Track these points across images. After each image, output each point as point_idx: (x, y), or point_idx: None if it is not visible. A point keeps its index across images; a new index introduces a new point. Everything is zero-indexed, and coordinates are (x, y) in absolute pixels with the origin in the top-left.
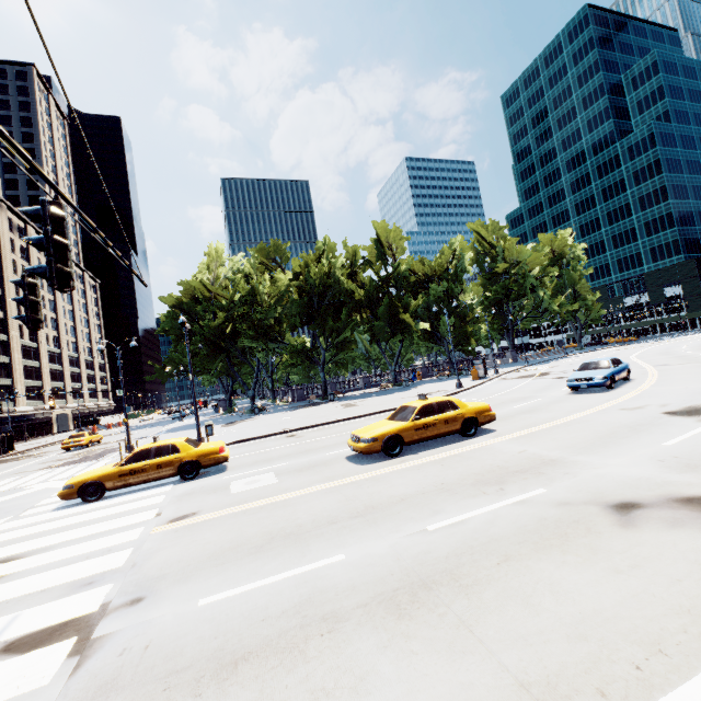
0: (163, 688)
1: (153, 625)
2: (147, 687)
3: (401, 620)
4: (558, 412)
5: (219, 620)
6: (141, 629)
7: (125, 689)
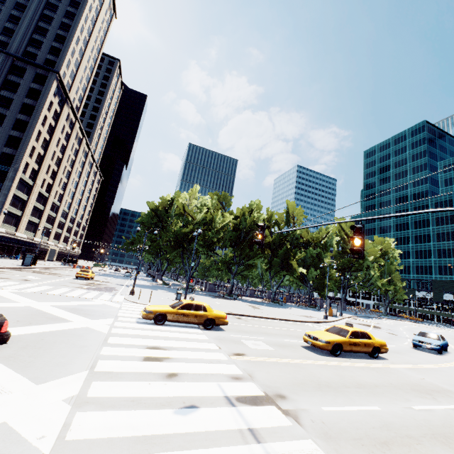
0: (360, 444)
1: (311, 412)
2: (350, 441)
3: (453, 449)
4: (418, 359)
5: (347, 420)
6: (306, 412)
7: (339, 439)
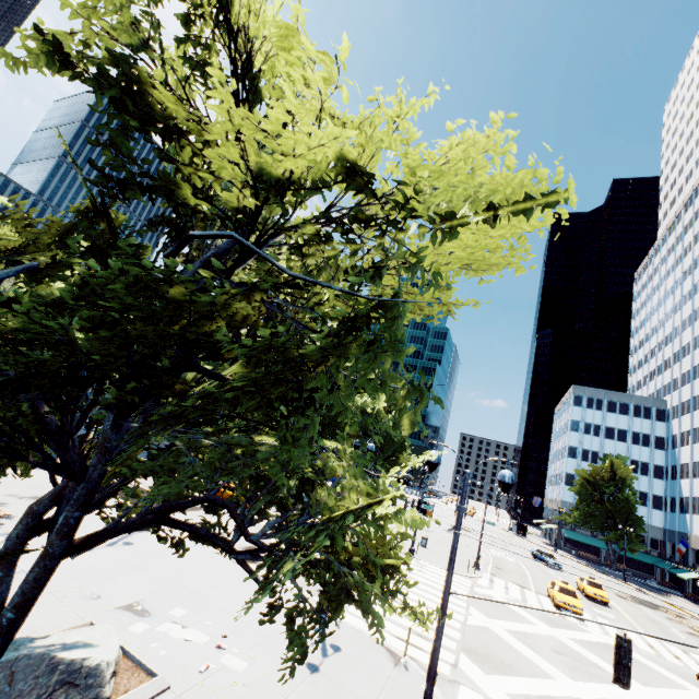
0: None
1: None
2: None
3: None
4: None
5: None
6: None
7: None
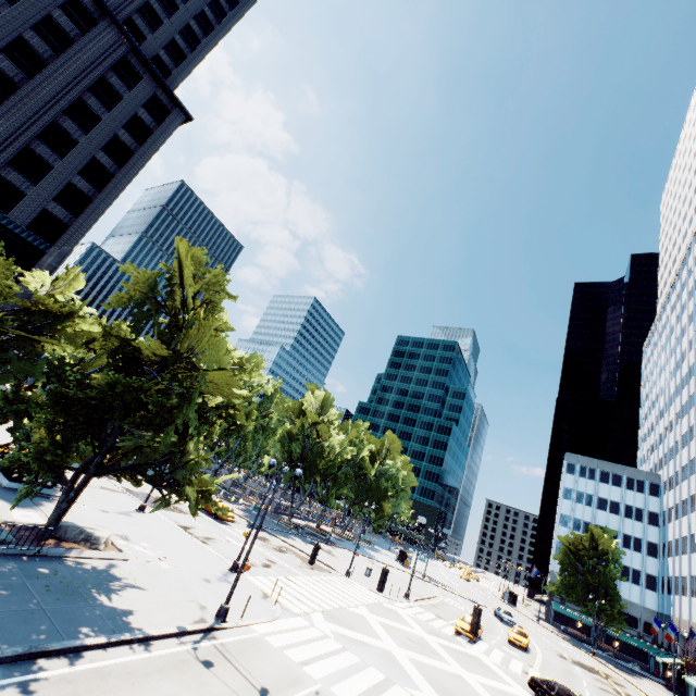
0: None
1: None
2: None
3: None
4: None
5: None
6: None
7: None
